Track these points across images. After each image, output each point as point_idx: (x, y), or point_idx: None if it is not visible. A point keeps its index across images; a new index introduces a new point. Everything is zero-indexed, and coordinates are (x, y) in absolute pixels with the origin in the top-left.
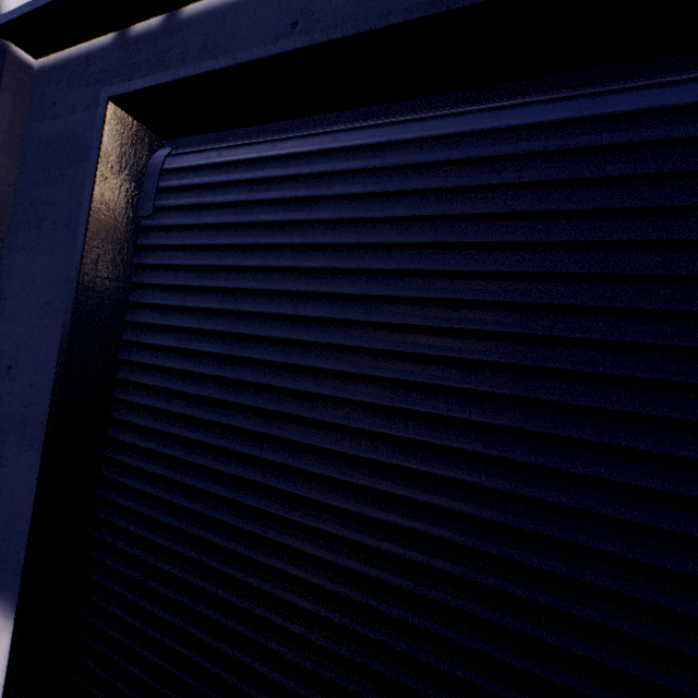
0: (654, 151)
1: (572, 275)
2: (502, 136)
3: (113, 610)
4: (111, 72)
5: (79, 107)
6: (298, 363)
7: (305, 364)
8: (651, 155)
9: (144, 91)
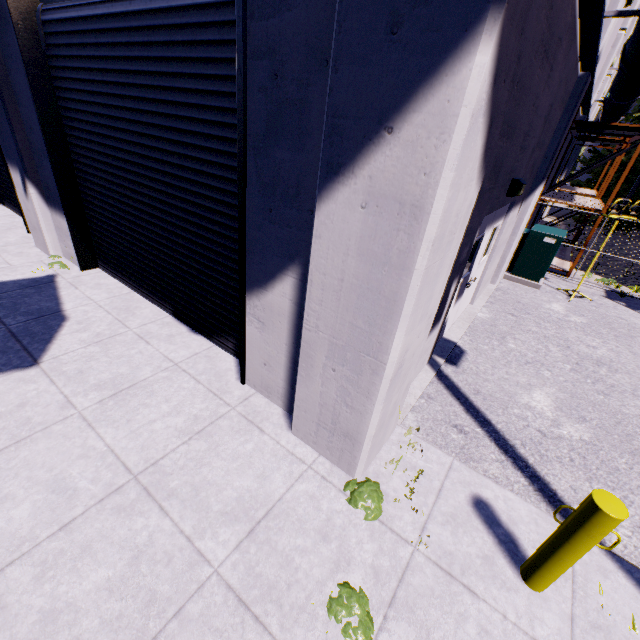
0: (142, 32)
1: (139, 85)
2: (115, 19)
3: (94, 221)
4: None
5: None
6: (101, 123)
7: (102, 124)
8: (142, 34)
9: None
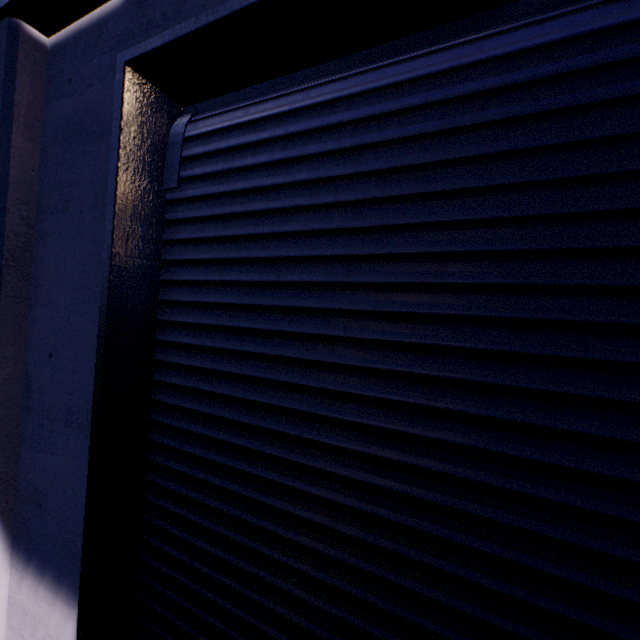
0: None
1: None
2: (615, 36)
3: (172, 596)
4: (125, 35)
5: (95, 79)
6: (356, 336)
7: (366, 337)
8: None
9: (163, 48)
